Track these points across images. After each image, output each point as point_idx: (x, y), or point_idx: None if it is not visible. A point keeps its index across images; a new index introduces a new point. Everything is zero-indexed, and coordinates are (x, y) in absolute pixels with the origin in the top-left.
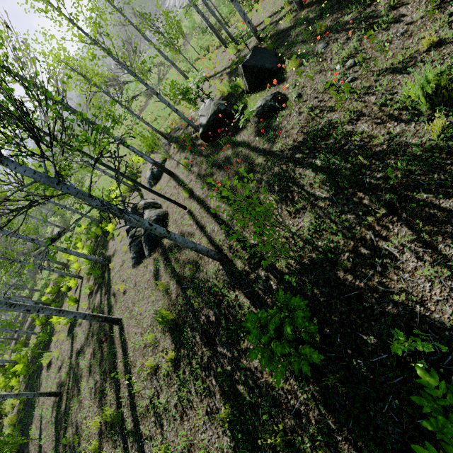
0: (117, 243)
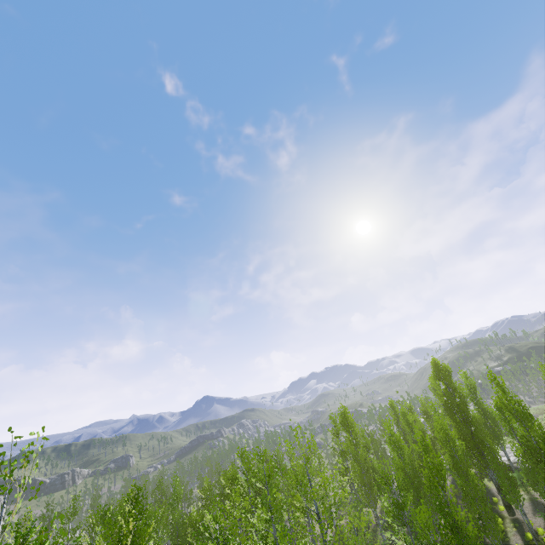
0: None
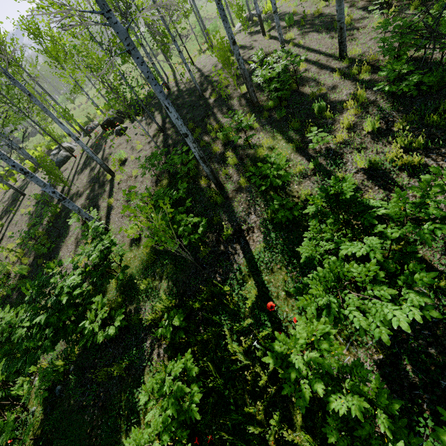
0: None
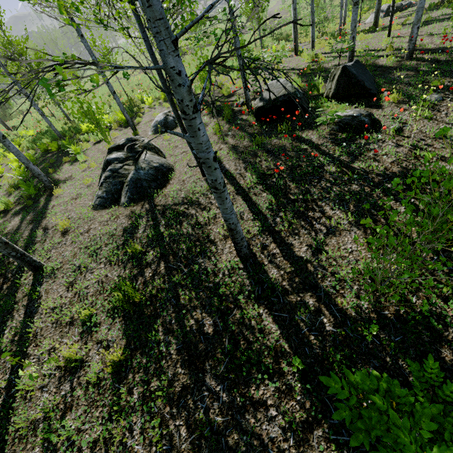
0: (77, 170)
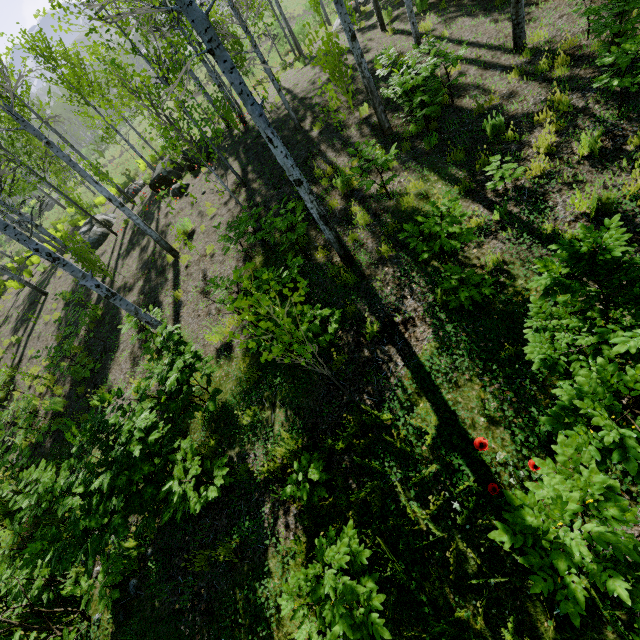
0: None
